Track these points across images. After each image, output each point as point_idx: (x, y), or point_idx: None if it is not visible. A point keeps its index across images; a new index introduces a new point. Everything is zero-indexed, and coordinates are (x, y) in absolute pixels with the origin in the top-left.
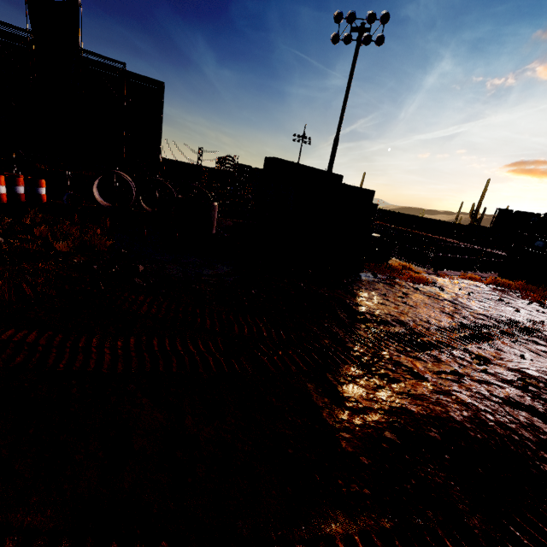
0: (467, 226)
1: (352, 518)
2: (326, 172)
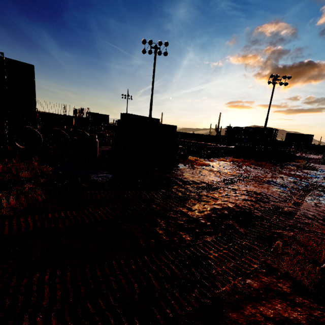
0: (215, 135)
1: (211, 236)
2: (152, 118)
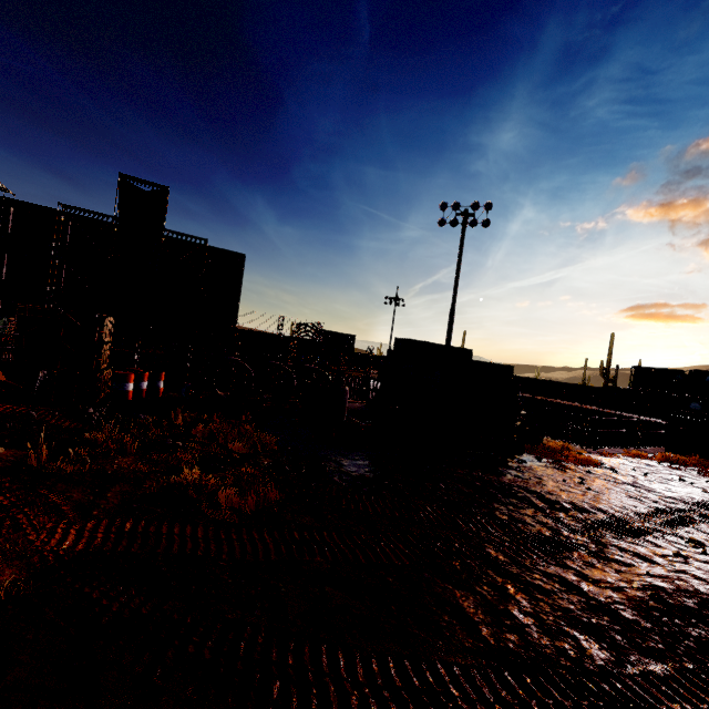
0: (603, 388)
1: (661, 662)
2: (456, 347)
